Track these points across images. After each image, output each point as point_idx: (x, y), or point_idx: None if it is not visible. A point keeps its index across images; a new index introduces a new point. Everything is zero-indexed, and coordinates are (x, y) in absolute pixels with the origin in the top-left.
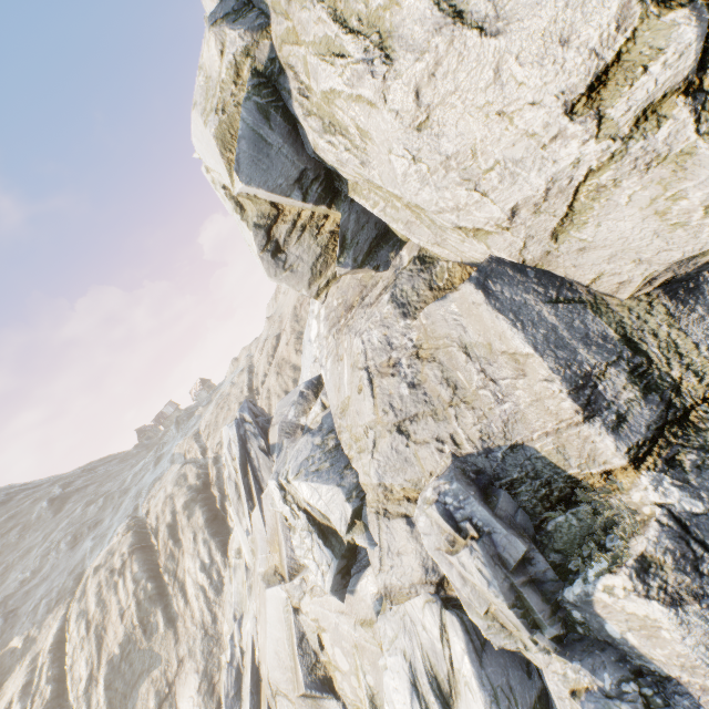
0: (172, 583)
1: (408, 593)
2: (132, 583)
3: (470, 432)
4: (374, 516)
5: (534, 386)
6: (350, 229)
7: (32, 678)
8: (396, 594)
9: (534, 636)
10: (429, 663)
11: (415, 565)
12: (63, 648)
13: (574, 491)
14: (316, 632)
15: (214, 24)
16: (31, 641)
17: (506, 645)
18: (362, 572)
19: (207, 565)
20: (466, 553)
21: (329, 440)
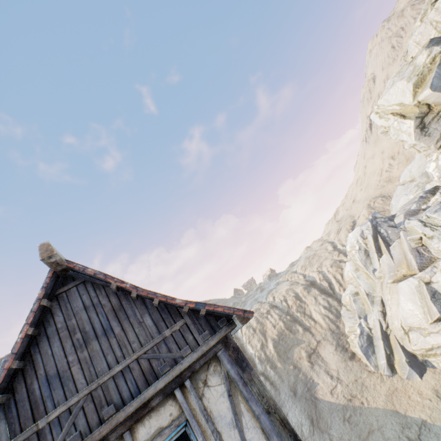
0: (302, 315)
1: None
2: (277, 315)
3: None
4: None
5: None
6: None
7: None
8: None
9: None
10: None
11: None
12: (238, 340)
13: None
14: None
15: (428, 48)
16: None
17: None
18: None
19: (327, 307)
20: None
21: None
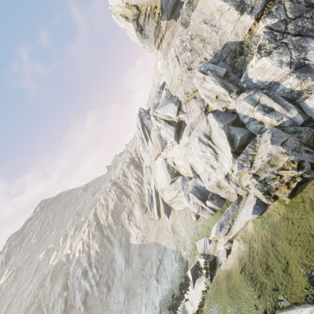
0: (126, 187)
1: (197, 121)
2: (114, 191)
3: (210, 52)
4: (184, 105)
5: (225, 16)
6: (164, 4)
7: (89, 223)
8: (193, 125)
9: (230, 95)
10: (204, 133)
11: (198, 110)
12: (97, 215)
13: (242, 48)
14: (172, 161)
15: None
16: (87, 217)
17: (224, 105)
18: (183, 130)
19: (137, 178)
20: (207, 77)
21: (168, 96)
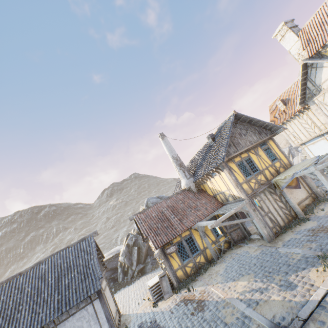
0: None
1: None
2: None
3: None
4: None
5: None
6: None
7: None
8: None
9: None
10: None
11: None
12: None
13: None
14: None
15: None
16: None
17: None
18: None
19: None
20: None
21: None
